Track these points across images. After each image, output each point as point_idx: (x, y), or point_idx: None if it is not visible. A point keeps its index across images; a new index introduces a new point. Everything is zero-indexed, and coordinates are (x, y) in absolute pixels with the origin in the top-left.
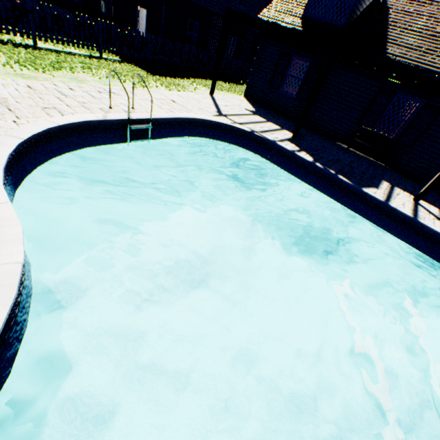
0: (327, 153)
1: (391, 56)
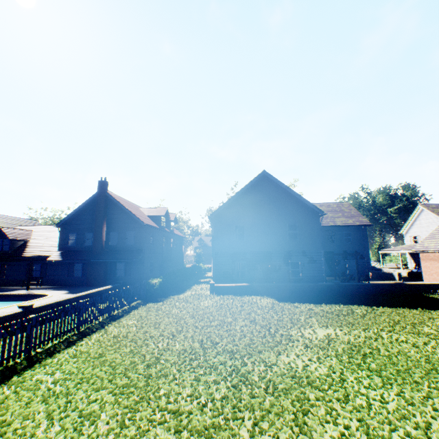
0: (0, 290)
1: (25, 255)
